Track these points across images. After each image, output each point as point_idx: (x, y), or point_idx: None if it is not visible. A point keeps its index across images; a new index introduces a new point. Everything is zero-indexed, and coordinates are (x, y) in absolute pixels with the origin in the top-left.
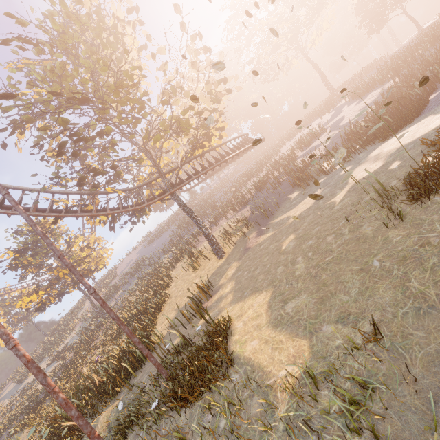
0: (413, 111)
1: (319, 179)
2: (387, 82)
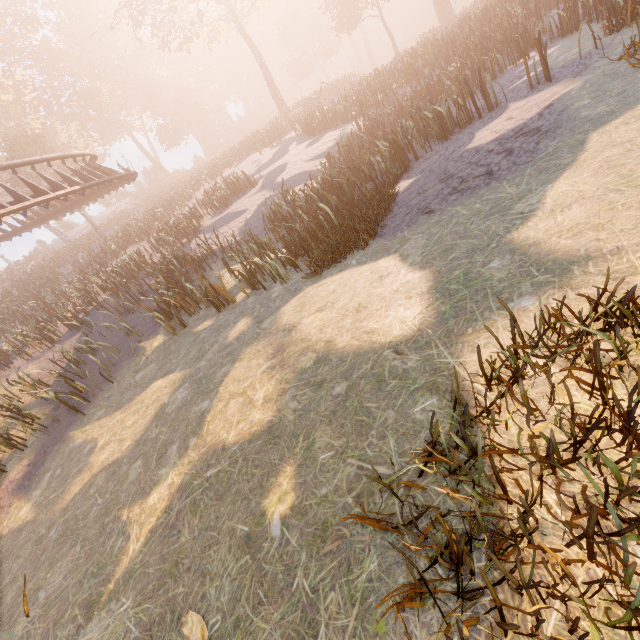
0: (369, 215)
1: (206, 313)
2: (350, 122)
